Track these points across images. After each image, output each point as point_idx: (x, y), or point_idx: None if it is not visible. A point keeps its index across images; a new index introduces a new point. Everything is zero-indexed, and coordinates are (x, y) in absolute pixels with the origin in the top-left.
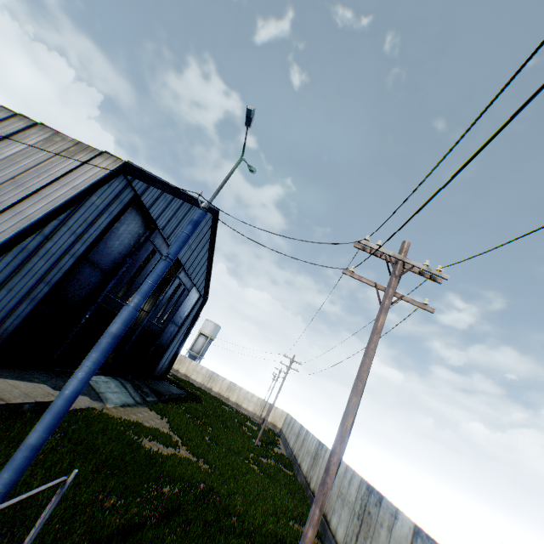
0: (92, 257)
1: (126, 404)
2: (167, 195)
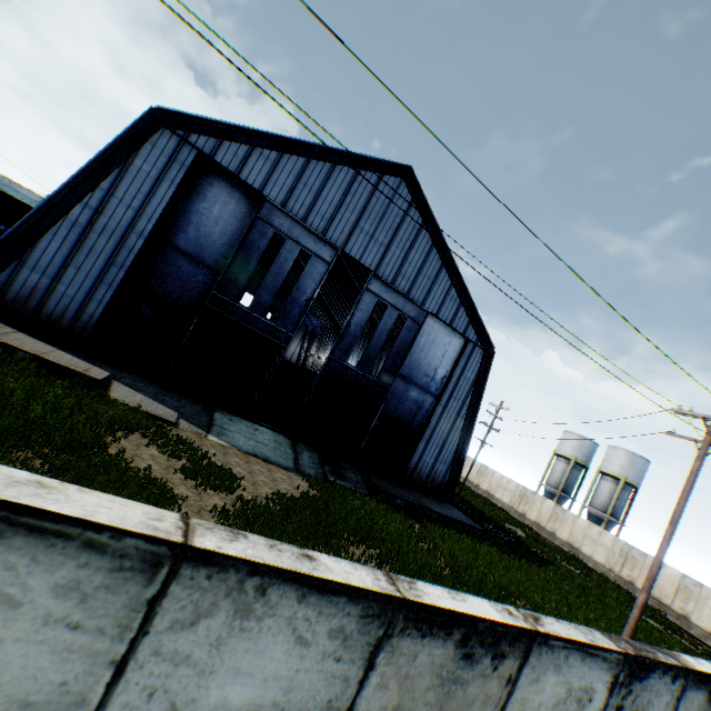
0: (185, 248)
1: (263, 458)
2: (266, 153)
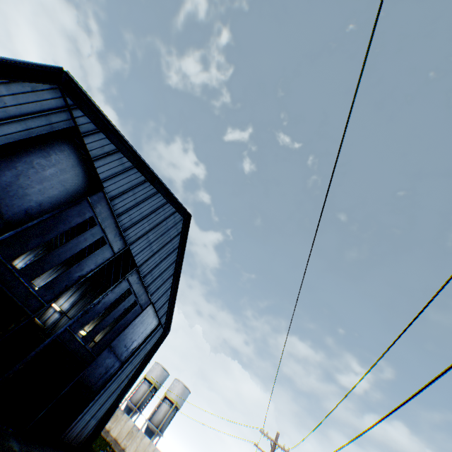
0: None
1: None
2: (124, 159)
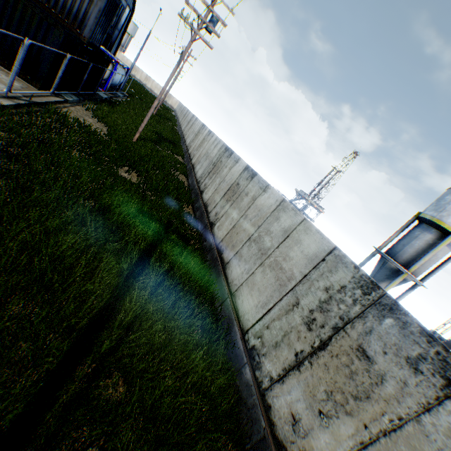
0: None
1: None
2: None
